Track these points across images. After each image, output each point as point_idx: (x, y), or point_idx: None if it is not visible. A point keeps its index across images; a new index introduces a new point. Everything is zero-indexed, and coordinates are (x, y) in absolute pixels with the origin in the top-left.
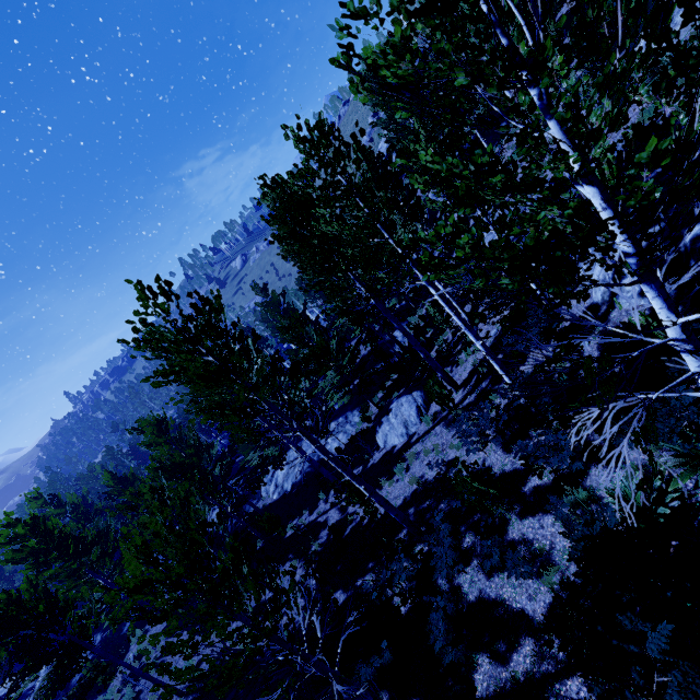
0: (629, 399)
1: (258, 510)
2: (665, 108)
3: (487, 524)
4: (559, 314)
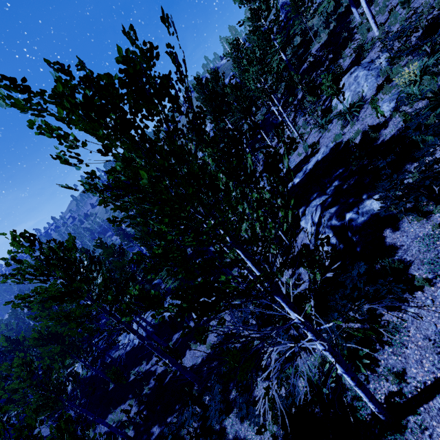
0: (284, 346)
1: (114, 359)
2: (346, 135)
3: (243, 384)
4: (288, 250)
